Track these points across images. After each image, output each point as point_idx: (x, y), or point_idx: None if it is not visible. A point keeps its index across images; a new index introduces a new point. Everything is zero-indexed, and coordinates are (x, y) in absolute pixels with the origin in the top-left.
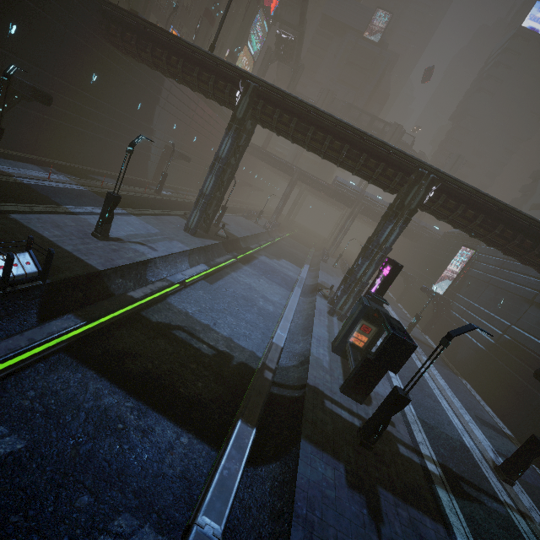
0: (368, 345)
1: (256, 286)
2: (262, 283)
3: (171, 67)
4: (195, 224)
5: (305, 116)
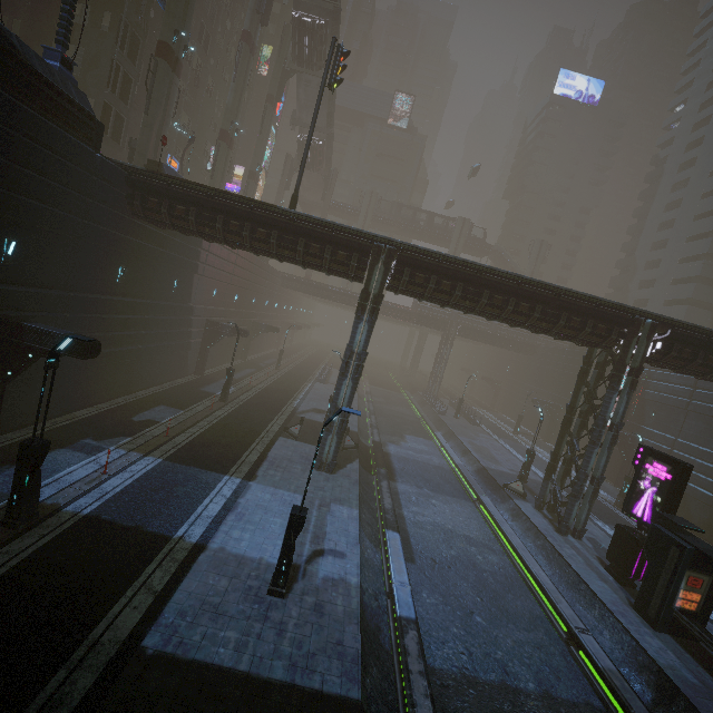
0: (704, 605)
1: (443, 521)
2: (440, 507)
3: (254, 240)
4: (332, 456)
5: (475, 279)
